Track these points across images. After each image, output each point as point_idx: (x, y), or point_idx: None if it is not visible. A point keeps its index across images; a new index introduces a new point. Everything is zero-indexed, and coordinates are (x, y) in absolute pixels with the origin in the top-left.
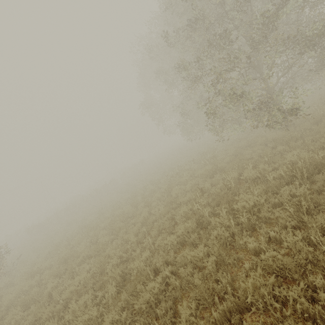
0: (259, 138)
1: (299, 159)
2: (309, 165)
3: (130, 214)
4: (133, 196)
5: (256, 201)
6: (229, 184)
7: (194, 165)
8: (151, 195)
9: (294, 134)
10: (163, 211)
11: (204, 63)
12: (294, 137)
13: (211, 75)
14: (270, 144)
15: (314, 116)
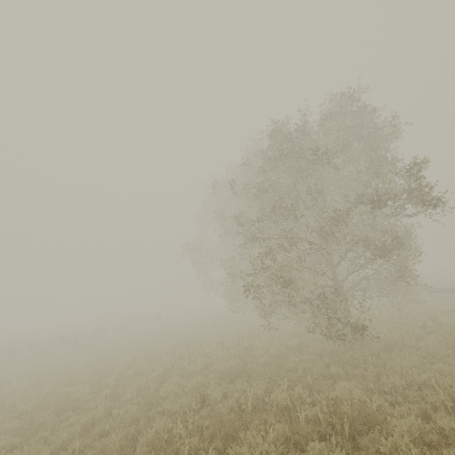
0: (314, 343)
1: (345, 398)
2: (358, 415)
3: (79, 403)
4: (106, 370)
5: (265, 454)
6: (244, 403)
7: (219, 351)
8: (132, 379)
9: (355, 355)
10: (127, 418)
11: (265, 226)
12: (355, 359)
13: (271, 240)
14: (325, 358)
15: (386, 338)
